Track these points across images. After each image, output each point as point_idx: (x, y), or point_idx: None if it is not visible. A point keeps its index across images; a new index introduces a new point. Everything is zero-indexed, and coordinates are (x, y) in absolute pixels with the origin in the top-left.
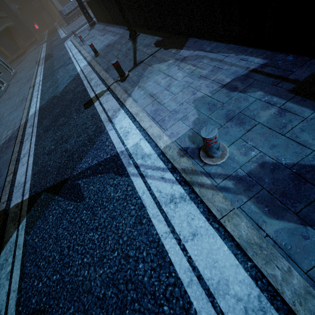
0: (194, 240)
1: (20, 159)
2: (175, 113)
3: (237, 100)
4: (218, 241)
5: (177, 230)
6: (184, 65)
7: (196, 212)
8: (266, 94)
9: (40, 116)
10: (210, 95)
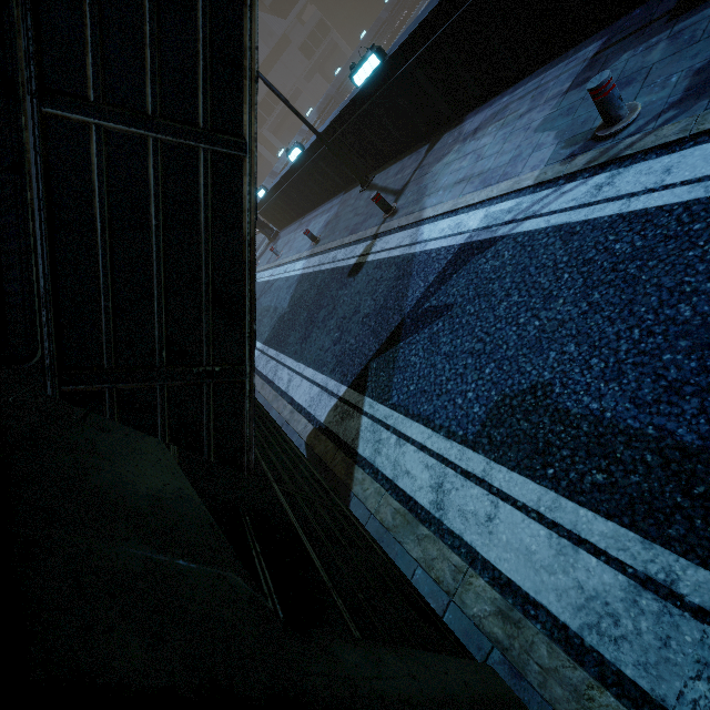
0: (672, 173)
1: (284, 390)
2: (517, 157)
3: None
4: (707, 147)
5: (638, 189)
6: (482, 132)
7: (647, 164)
8: (636, 48)
9: (276, 344)
10: (555, 110)
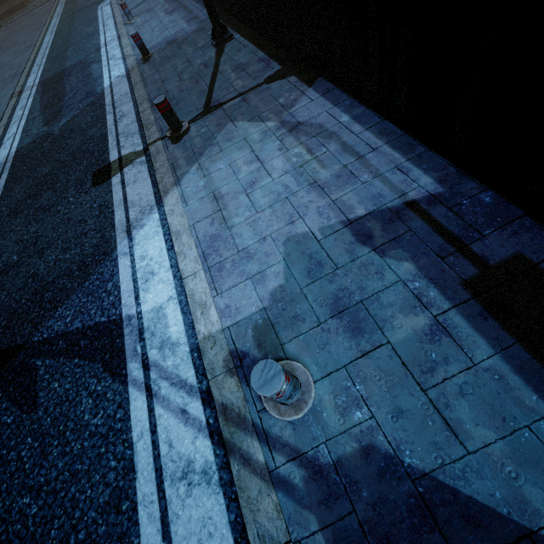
0: None
1: None
2: (246, 258)
3: (364, 268)
4: None
5: None
6: (292, 142)
7: (221, 519)
8: (420, 273)
9: (12, 173)
10: (319, 238)
